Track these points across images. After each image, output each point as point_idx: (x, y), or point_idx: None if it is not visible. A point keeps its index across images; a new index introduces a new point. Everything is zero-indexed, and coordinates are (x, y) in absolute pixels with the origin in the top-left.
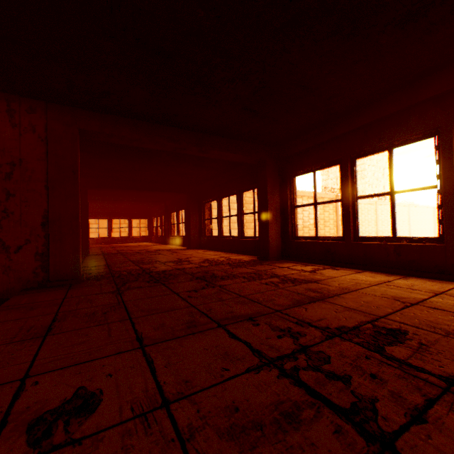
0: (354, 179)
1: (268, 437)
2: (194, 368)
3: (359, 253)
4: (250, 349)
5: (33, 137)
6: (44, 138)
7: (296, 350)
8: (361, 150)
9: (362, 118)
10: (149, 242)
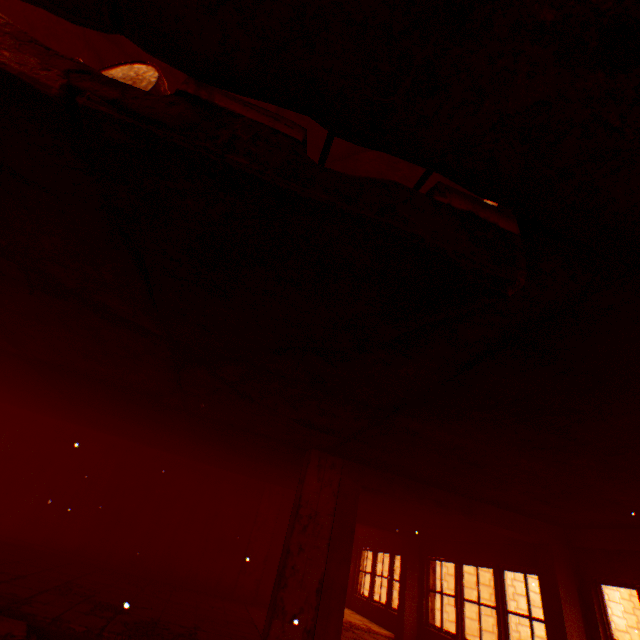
0: None
1: None
2: None
3: None
4: None
5: (328, 490)
6: (335, 491)
7: None
8: None
9: None
10: None
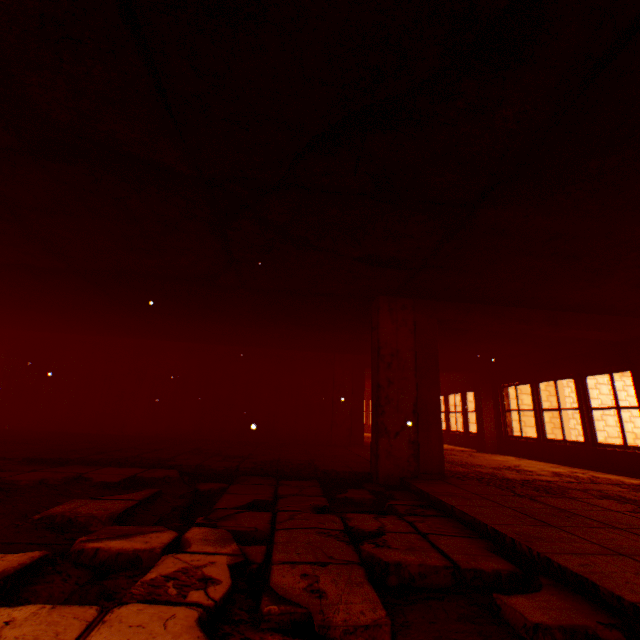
0: None
1: None
2: None
3: None
4: None
5: (404, 330)
6: (411, 330)
7: None
8: None
9: None
10: None
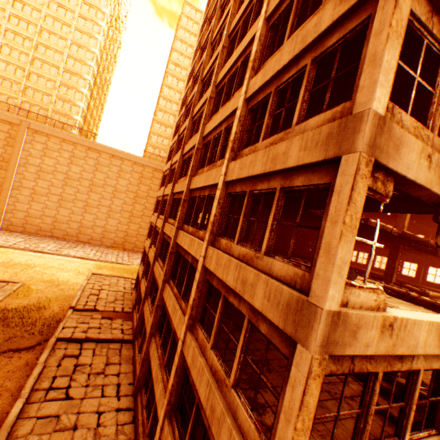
0: None
1: None
2: None
3: None
4: None
5: None
6: None
7: None
8: None
9: None
10: None
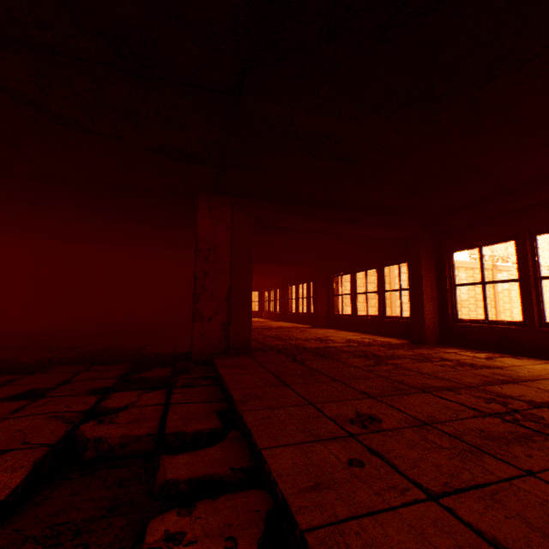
0: (535, 257)
1: (513, 442)
2: (428, 411)
3: (547, 341)
4: (465, 406)
5: (223, 227)
6: (229, 227)
7: (508, 411)
8: (542, 226)
9: (542, 193)
10: (259, 318)
